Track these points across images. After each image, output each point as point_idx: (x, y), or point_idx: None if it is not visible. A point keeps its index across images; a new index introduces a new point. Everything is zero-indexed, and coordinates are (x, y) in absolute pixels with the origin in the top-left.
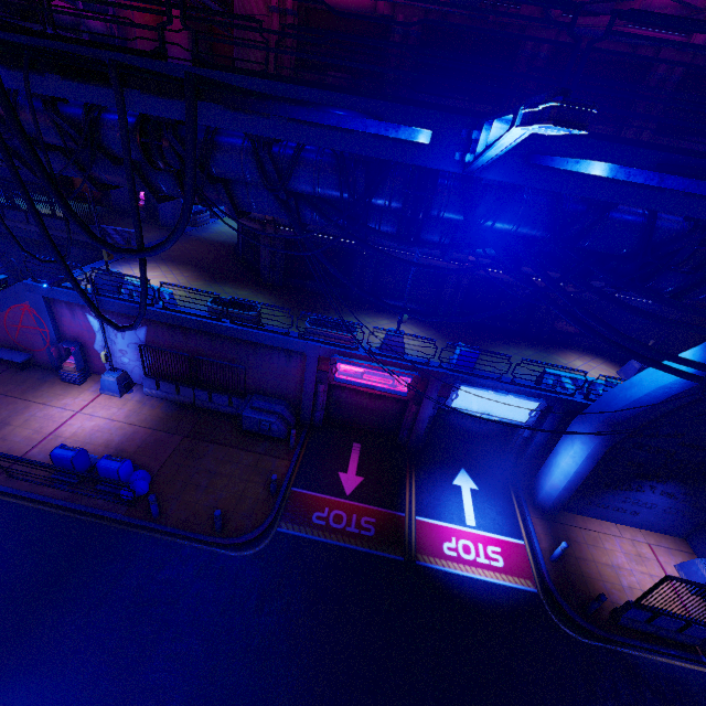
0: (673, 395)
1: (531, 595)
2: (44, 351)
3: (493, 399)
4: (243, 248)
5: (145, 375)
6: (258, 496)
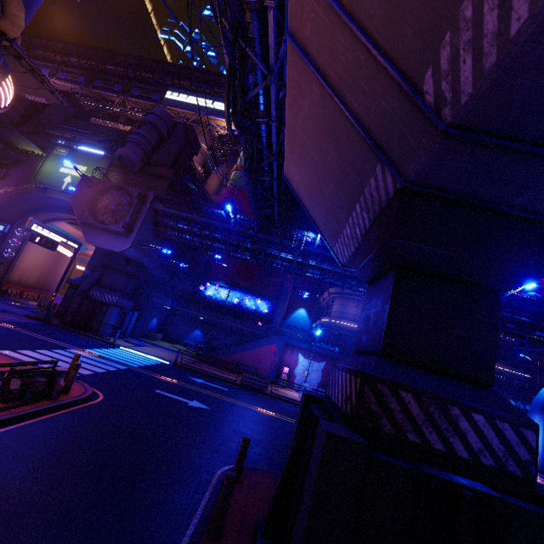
0: None
1: None
2: (267, 370)
3: None
4: None
5: (320, 386)
6: None
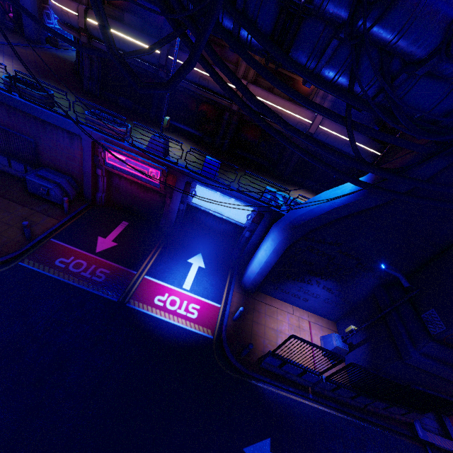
0: (335, 208)
1: (206, 339)
2: None
3: (221, 200)
4: (79, 64)
5: None
6: (14, 238)
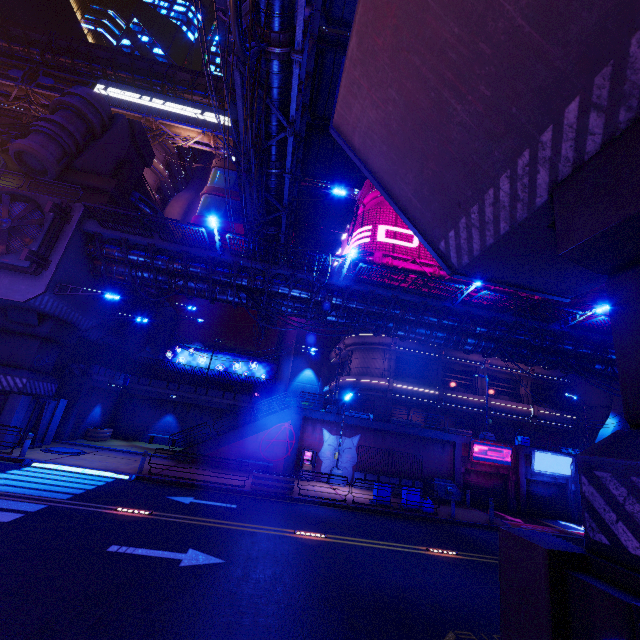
0: None
1: None
2: (282, 460)
3: (551, 459)
4: None
5: (356, 470)
6: (486, 517)
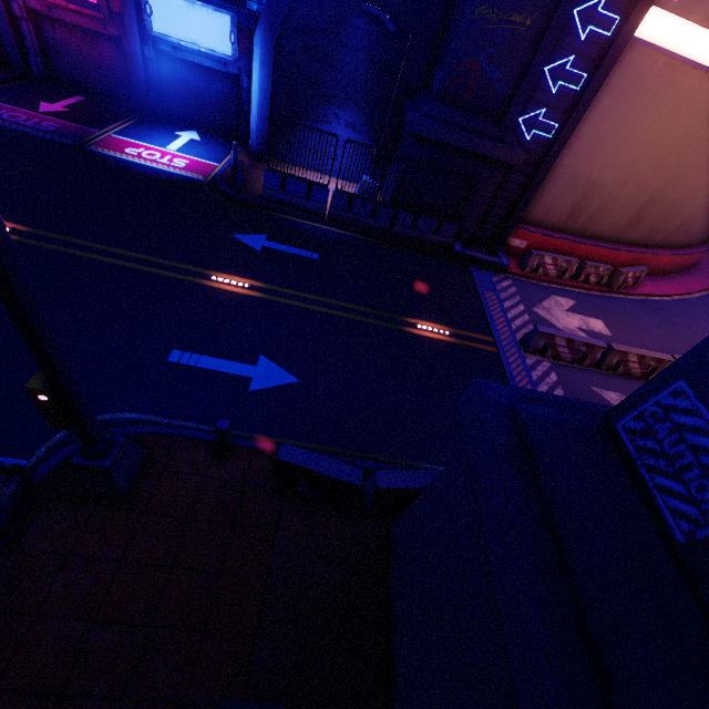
0: None
1: (196, 180)
2: None
3: (188, 14)
4: None
5: None
6: None
